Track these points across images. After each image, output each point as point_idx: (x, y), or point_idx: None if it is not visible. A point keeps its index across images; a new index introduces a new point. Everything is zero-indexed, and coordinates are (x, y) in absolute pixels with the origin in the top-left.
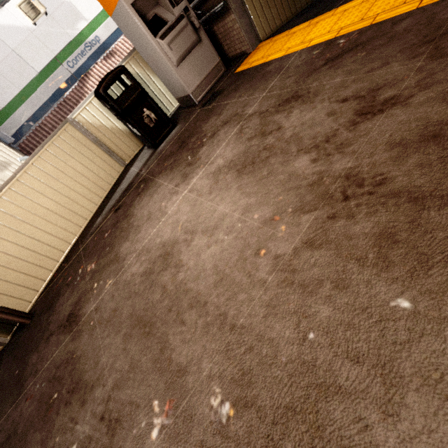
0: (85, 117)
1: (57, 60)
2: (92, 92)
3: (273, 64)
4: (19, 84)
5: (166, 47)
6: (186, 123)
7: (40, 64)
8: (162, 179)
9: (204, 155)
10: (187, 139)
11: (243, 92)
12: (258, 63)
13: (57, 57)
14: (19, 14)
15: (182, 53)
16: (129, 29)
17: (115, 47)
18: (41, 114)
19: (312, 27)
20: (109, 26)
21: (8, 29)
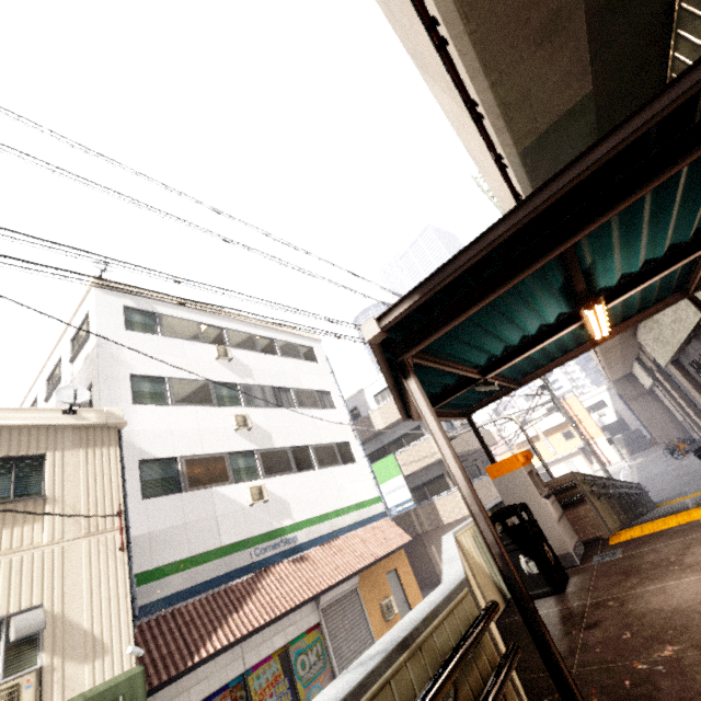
0: (463, 541)
1: (247, 542)
2: (466, 523)
3: (674, 528)
4: (195, 549)
5: (550, 505)
6: (591, 571)
7: (230, 539)
8: (653, 585)
9: (699, 559)
10: (628, 569)
11: (665, 540)
12: (644, 533)
13: (249, 539)
14: (243, 493)
15: (558, 515)
16: (513, 488)
17: (307, 554)
18: (187, 596)
19: (686, 514)
20: (310, 533)
21: (226, 499)
